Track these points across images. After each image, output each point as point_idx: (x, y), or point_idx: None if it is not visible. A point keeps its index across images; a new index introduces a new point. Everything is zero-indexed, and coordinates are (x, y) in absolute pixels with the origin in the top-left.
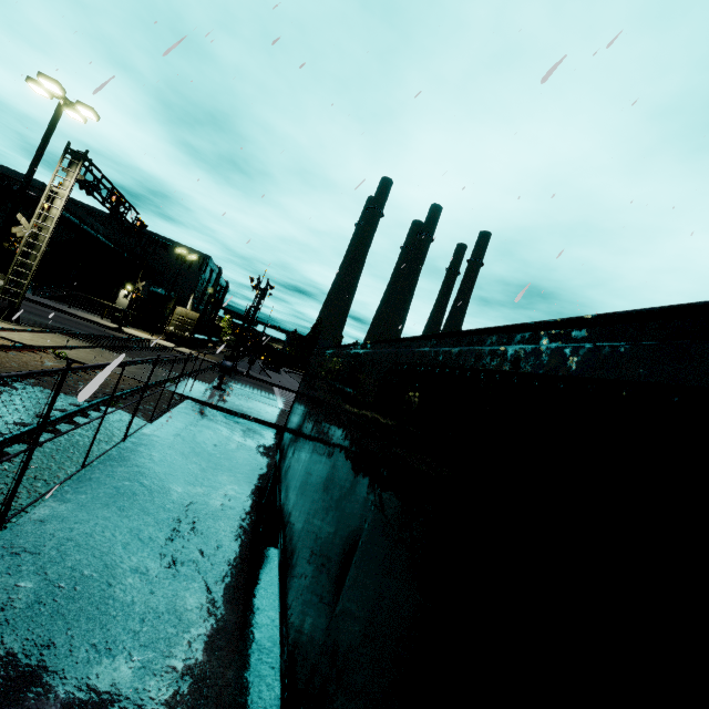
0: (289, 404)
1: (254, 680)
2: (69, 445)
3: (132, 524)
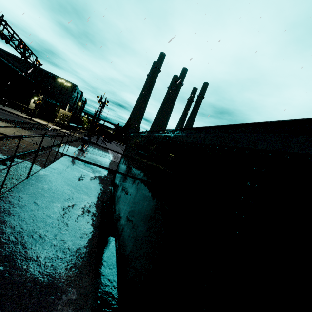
0: (116, 158)
1: None
2: None
3: (28, 229)
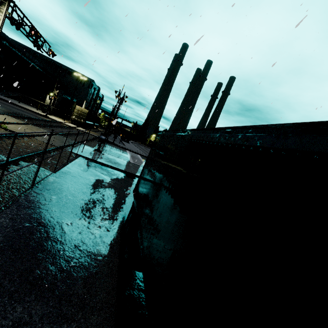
0: (135, 160)
1: None
2: None
3: (24, 266)
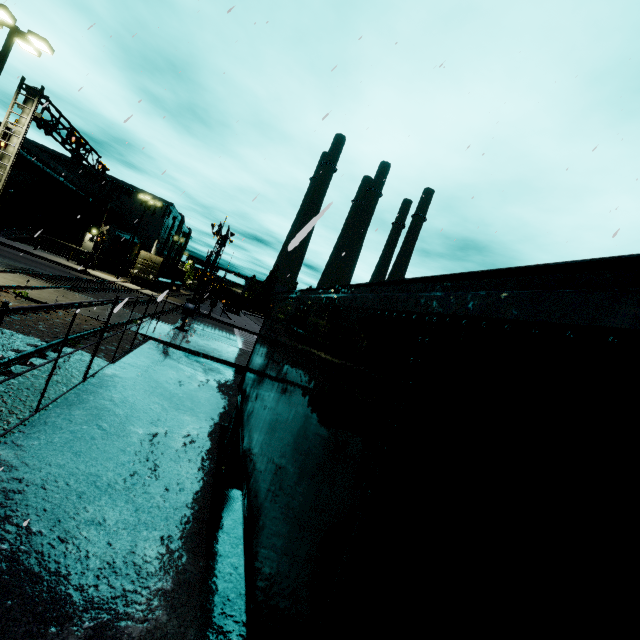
0: (249, 345)
1: (217, 639)
2: (23, 388)
3: (89, 471)
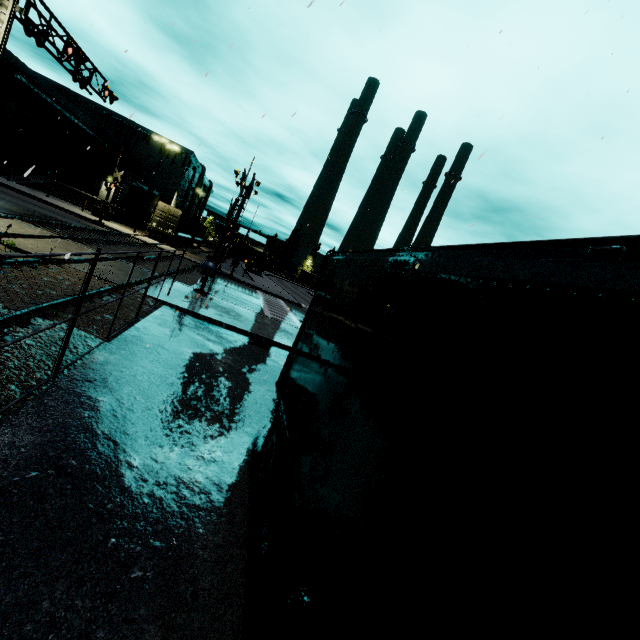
0: (274, 311)
1: None
2: None
3: (13, 593)
